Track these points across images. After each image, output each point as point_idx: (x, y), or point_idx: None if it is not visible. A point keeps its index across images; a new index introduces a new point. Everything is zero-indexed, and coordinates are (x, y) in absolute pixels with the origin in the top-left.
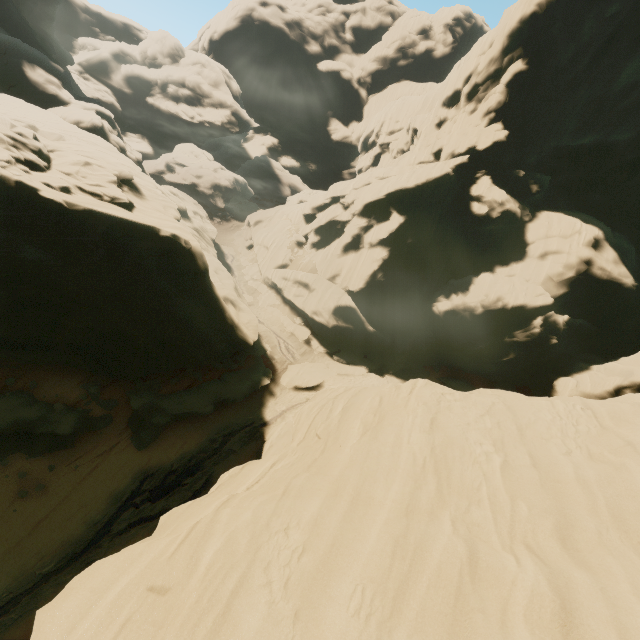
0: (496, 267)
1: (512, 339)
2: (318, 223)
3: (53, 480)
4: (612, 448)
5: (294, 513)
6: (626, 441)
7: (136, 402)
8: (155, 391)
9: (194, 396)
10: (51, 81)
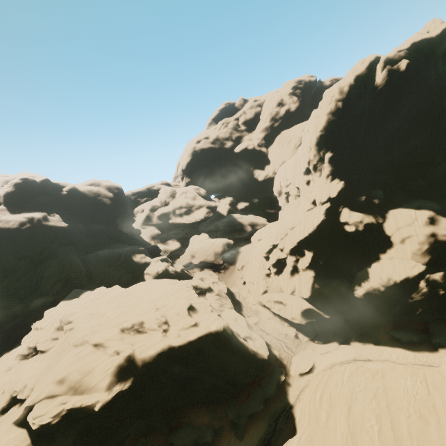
0: (379, 255)
1: (413, 300)
2: (271, 262)
3: None
4: (428, 409)
5: None
6: (433, 404)
7: (230, 415)
8: (235, 405)
9: (252, 401)
10: (142, 257)
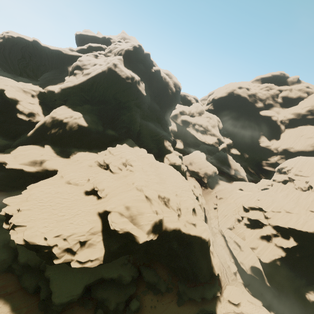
0: None
1: None
2: (250, 217)
3: (157, 305)
4: None
5: None
6: None
7: (180, 288)
8: (185, 284)
9: (195, 291)
10: (169, 145)
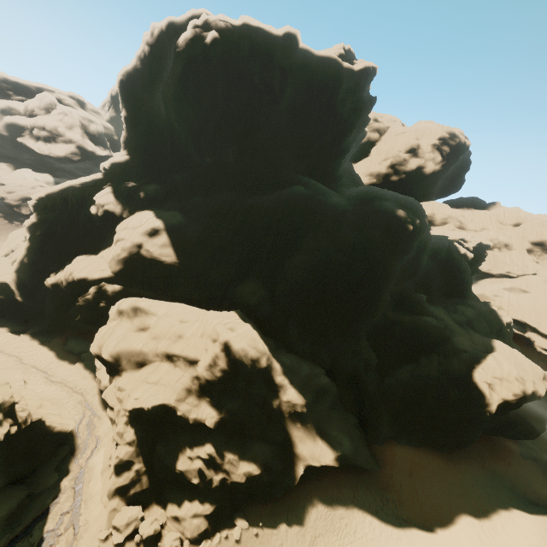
0: (101, 251)
1: (77, 303)
2: None
3: None
4: None
5: None
6: None
7: None
8: None
9: None
10: None
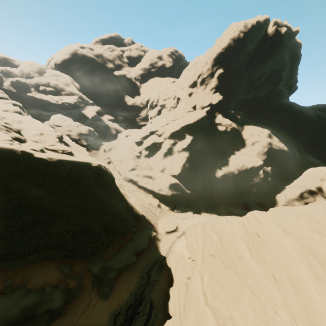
0: (235, 152)
1: (253, 182)
2: (147, 145)
3: None
4: None
5: (270, 301)
6: None
7: (95, 269)
8: (102, 258)
9: (123, 254)
10: None
